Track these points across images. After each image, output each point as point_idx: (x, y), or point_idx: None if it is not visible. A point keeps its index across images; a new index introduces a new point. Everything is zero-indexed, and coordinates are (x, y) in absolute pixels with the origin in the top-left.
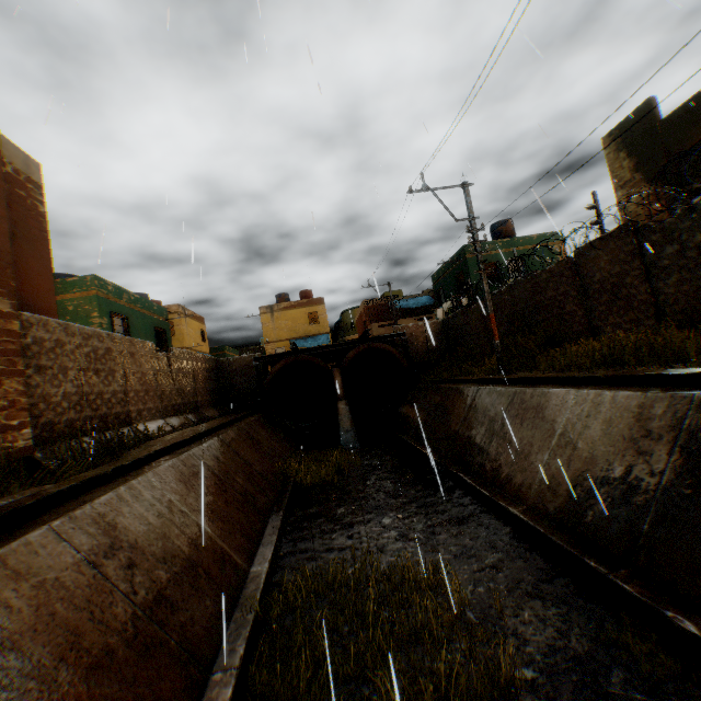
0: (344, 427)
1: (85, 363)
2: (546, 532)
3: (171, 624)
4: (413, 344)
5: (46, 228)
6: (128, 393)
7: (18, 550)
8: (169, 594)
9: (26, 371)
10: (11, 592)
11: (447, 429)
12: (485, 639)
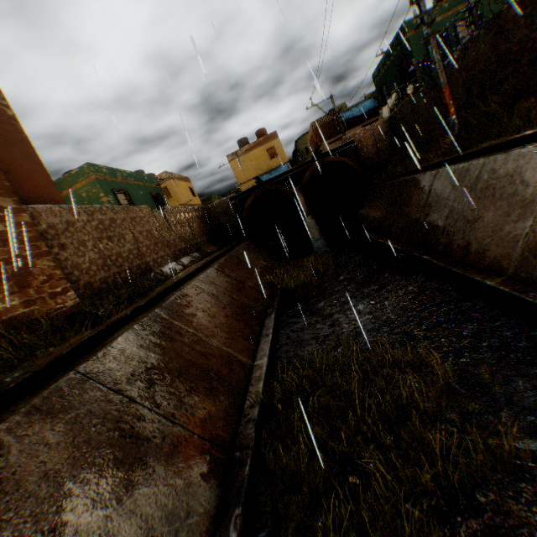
0: (314, 237)
1: (97, 234)
2: (534, 301)
3: (192, 424)
4: (363, 150)
5: (21, 130)
6: (141, 249)
7: (49, 397)
8: (187, 400)
9: (50, 251)
10: (47, 432)
11: (406, 219)
12: (475, 410)
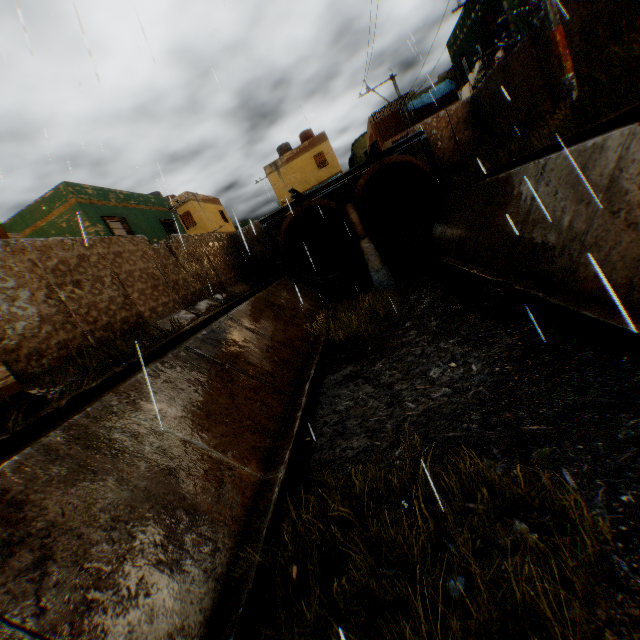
0: (373, 267)
1: (56, 278)
2: None
3: None
4: (436, 145)
5: None
6: (130, 295)
7: None
8: (113, 582)
9: None
10: None
11: (501, 236)
12: None
